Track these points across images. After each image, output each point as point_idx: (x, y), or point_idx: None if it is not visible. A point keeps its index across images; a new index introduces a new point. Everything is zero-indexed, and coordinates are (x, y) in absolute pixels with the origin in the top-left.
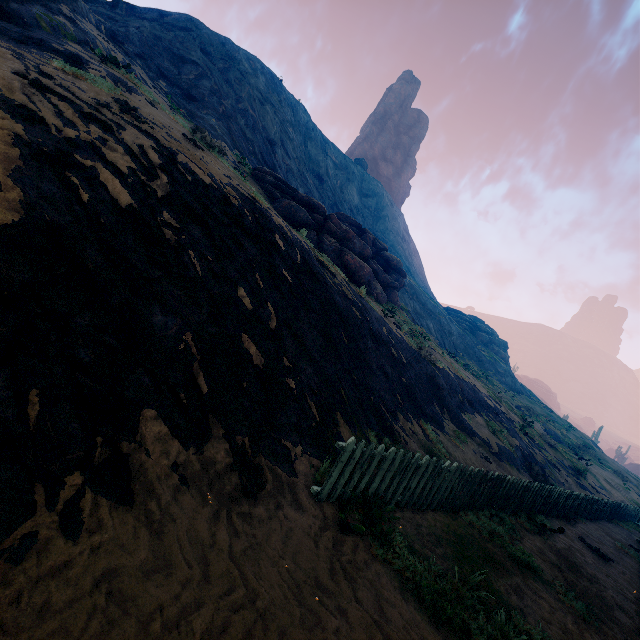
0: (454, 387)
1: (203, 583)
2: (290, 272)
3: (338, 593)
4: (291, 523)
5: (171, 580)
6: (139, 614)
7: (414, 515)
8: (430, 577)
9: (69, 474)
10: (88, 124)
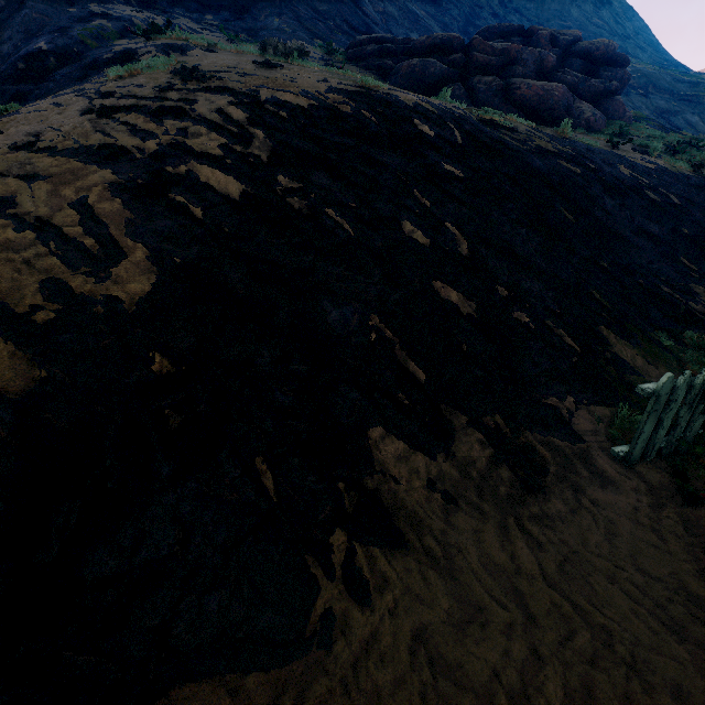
0: None
1: (529, 626)
2: (454, 163)
3: None
4: (606, 511)
5: (490, 631)
6: (474, 685)
7: None
8: None
9: (330, 534)
10: (162, 122)
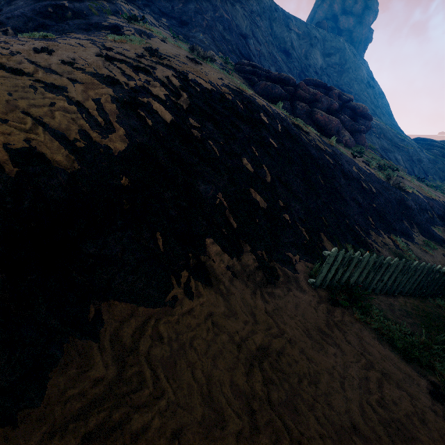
0: (423, 206)
1: (254, 324)
2: (274, 139)
3: (333, 336)
4: (298, 298)
5: (238, 321)
6: (228, 333)
7: (387, 298)
8: (401, 334)
9: (182, 271)
10: (138, 74)
